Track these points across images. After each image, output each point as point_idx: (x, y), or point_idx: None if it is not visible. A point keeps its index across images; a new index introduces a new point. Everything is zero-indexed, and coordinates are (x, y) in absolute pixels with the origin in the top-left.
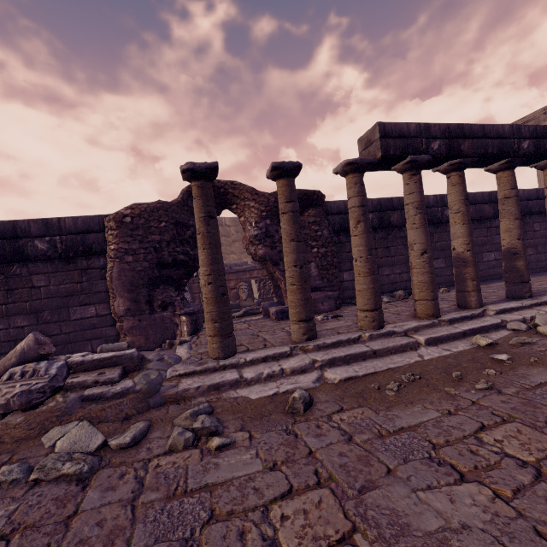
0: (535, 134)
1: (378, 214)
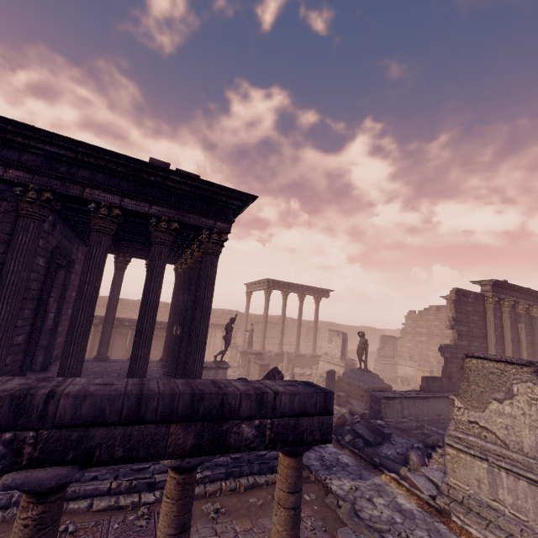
0: (102, 319)
1: None
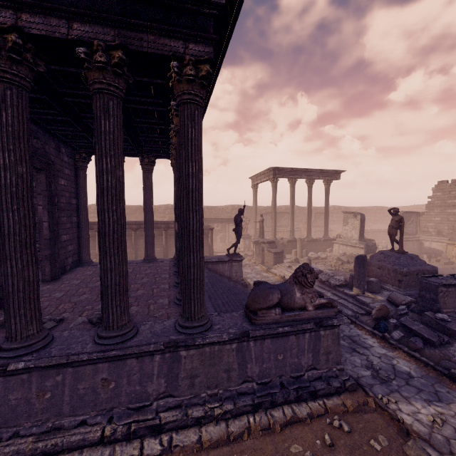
0: None
1: None
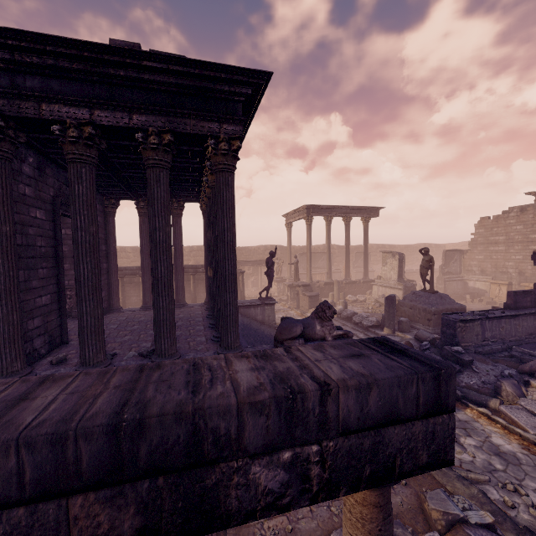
0: None
1: (129, 279)
